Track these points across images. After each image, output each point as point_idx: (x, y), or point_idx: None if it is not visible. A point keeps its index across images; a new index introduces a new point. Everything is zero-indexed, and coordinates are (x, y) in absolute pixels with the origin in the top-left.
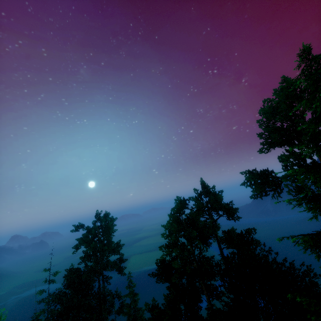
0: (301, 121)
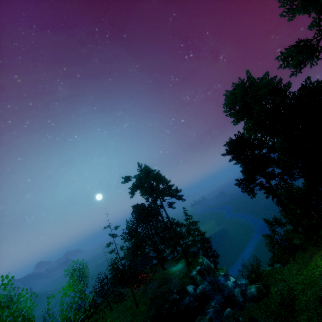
0: None
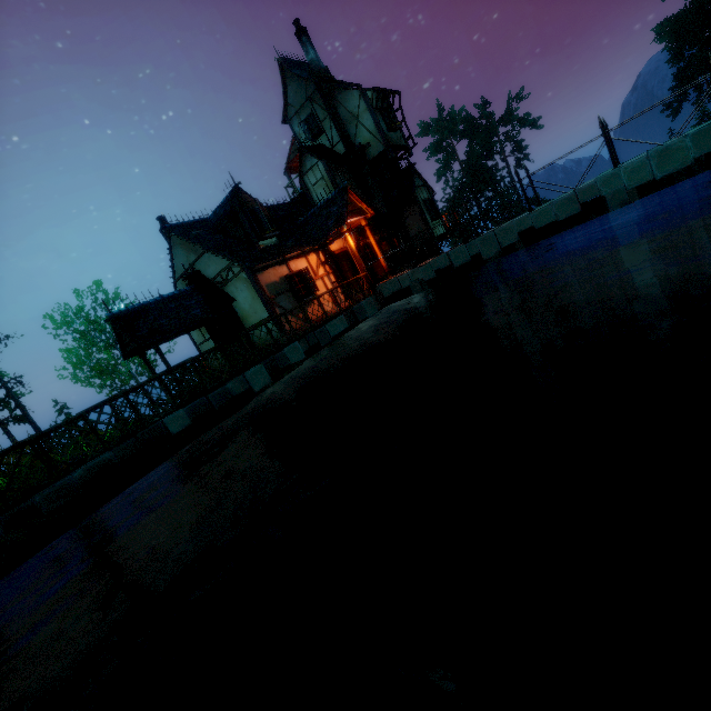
0: None
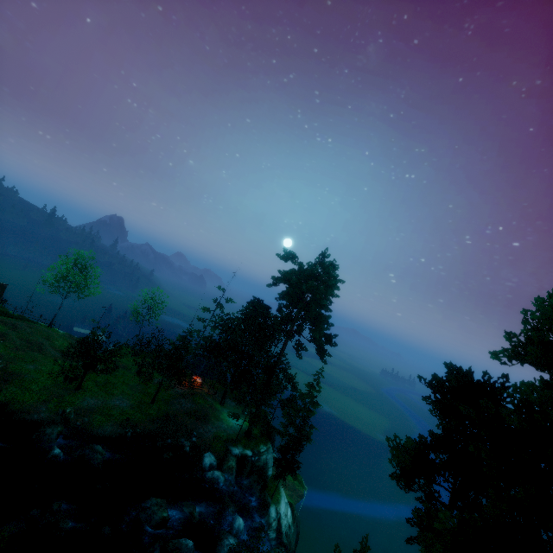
0: None
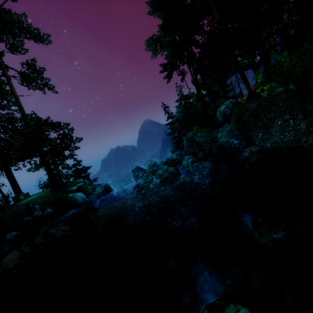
0: None
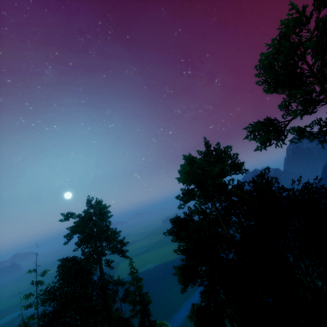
0: (309, 46)
